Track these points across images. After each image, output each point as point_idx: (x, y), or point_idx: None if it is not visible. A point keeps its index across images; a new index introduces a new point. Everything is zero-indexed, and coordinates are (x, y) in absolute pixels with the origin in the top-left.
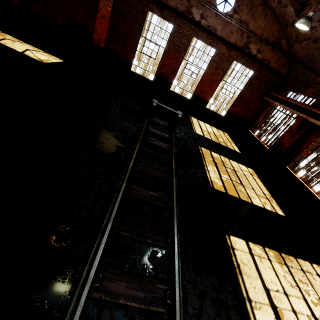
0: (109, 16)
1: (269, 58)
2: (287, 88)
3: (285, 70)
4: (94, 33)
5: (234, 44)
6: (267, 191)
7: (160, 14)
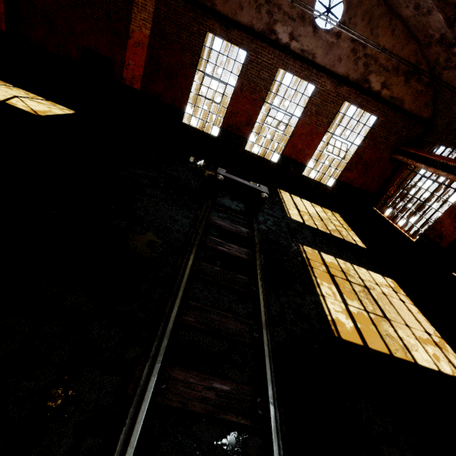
0: (146, 43)
1: (402, 96)
2: (435, 141)
3: (428, 113)
4: (125, 69)
5: (344, 77)
6: (431, 325)
7: (225, 36)
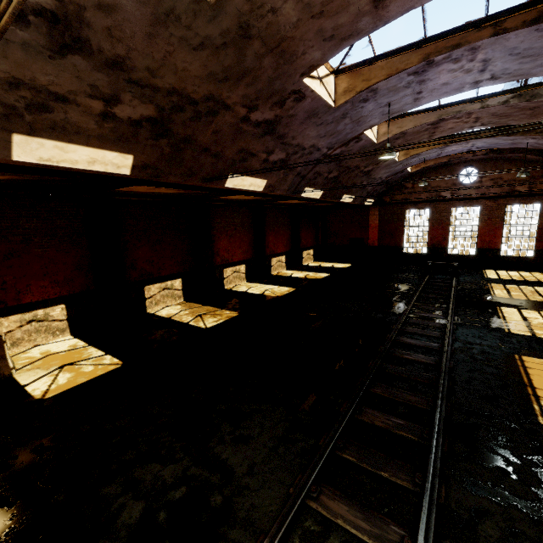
0: (377, 226)
1: None
2: None
3: None
4: (369, 240)
5: (496, 195)
6: None
7: (415, 208)
